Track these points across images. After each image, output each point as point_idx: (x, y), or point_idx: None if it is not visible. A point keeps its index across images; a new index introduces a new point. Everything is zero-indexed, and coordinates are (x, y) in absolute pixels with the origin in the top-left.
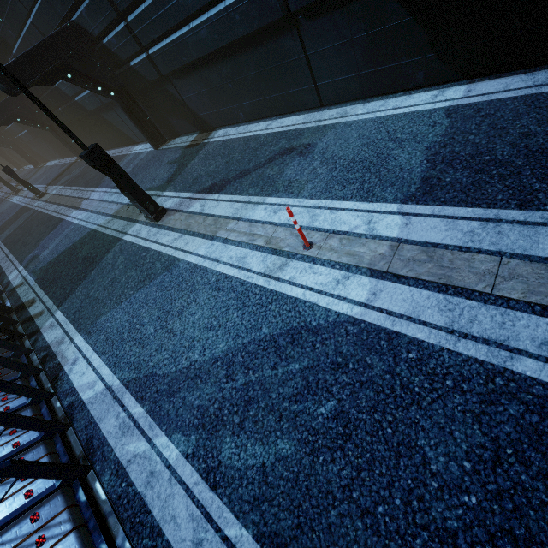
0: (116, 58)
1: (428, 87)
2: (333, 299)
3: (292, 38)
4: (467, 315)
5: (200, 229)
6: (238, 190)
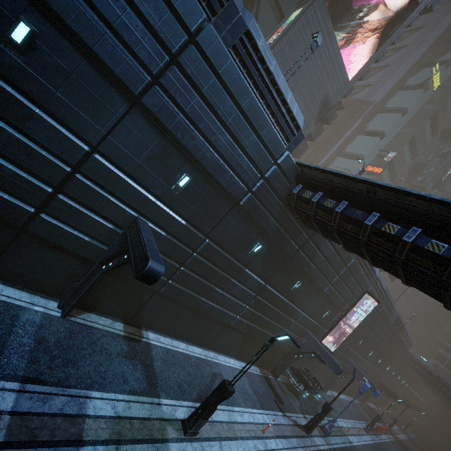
0: None
1: (230, 356)
2: (281, 450)
3: (221, 327)
4: (290, 442)
5: (228, 434)
6: None
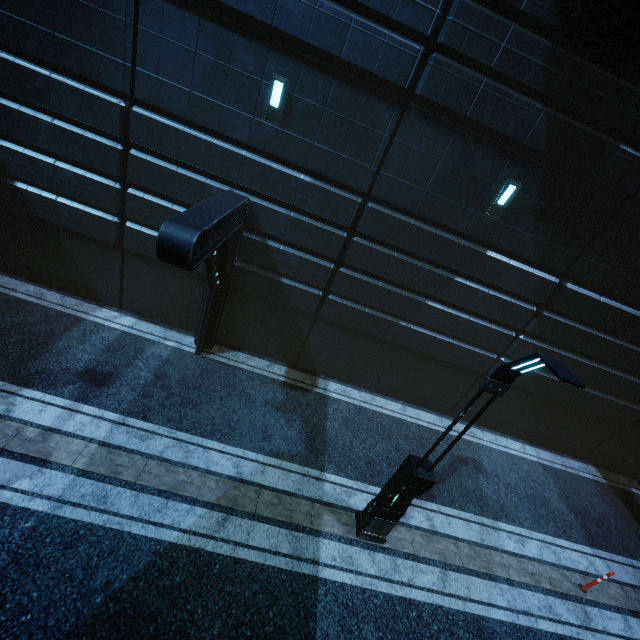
0: (265, 260)
1: (512, 437)
2: None
3: (469, 379)
4: None
5: (467, 563)
6: (455, 502)
